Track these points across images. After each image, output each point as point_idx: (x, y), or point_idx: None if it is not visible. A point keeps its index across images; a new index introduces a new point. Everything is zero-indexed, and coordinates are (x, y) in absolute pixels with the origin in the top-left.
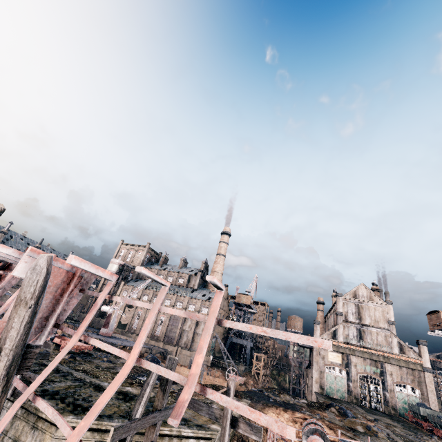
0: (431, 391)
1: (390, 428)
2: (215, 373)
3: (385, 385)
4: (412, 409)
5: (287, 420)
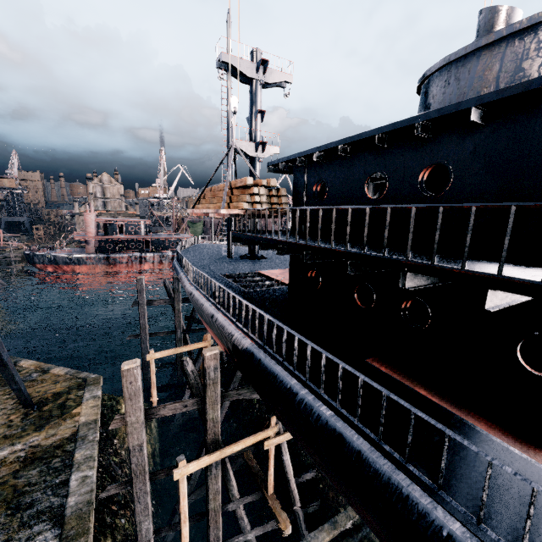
0: None
1: None
2: None
3: None
4: None
5: None
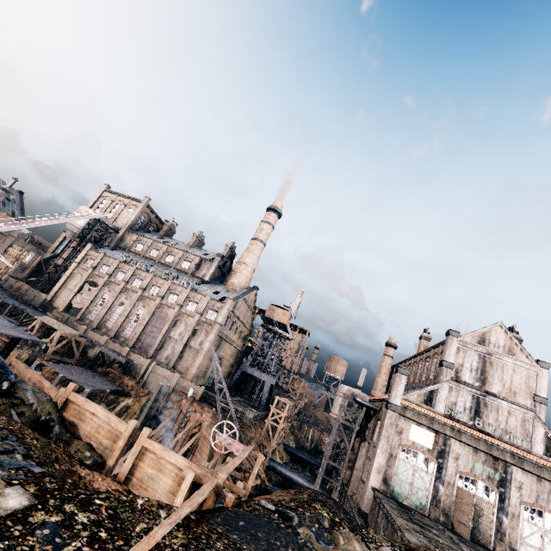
0: None
1: None
2: (203, 415)
3: (504, 504)
4: None
5: None
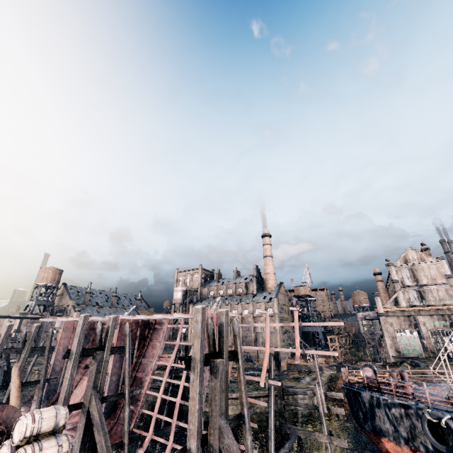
0: None
1: None
2: None
3: None
4: None
5: None
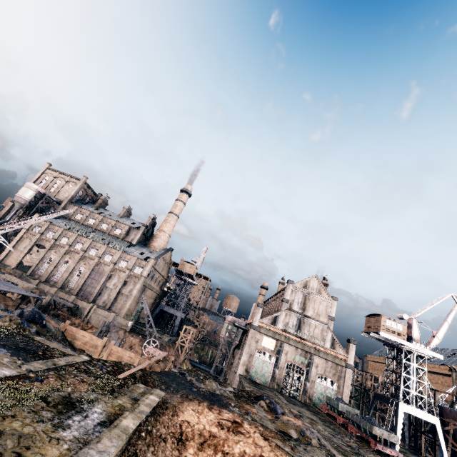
0: (347, 386)
1: (315, 426)
2: (133, 340)
3: (308, 376)
4: (330, 403)
5: (211, 423)
